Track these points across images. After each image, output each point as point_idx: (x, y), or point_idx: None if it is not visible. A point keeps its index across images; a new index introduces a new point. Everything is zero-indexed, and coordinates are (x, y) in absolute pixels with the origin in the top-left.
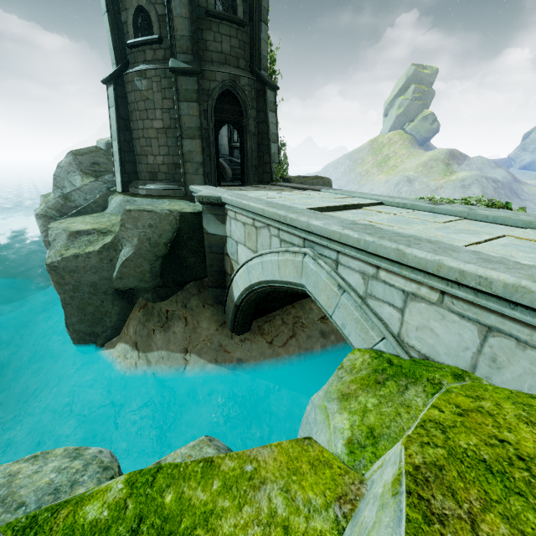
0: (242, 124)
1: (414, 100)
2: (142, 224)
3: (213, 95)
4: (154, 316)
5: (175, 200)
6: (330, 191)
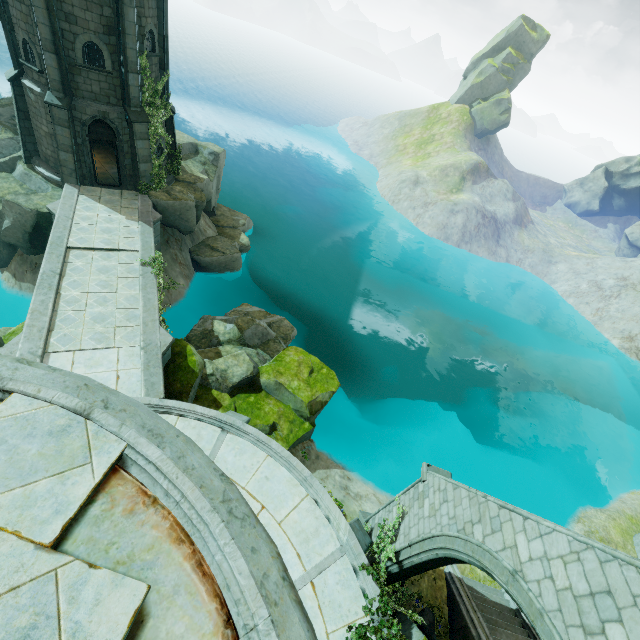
0: (116, 143)
1: (501, 72)
2: (15, 211)
3: (84, 123)
4: (28, 264)
5: (56, 189)
6: (139, 226)
